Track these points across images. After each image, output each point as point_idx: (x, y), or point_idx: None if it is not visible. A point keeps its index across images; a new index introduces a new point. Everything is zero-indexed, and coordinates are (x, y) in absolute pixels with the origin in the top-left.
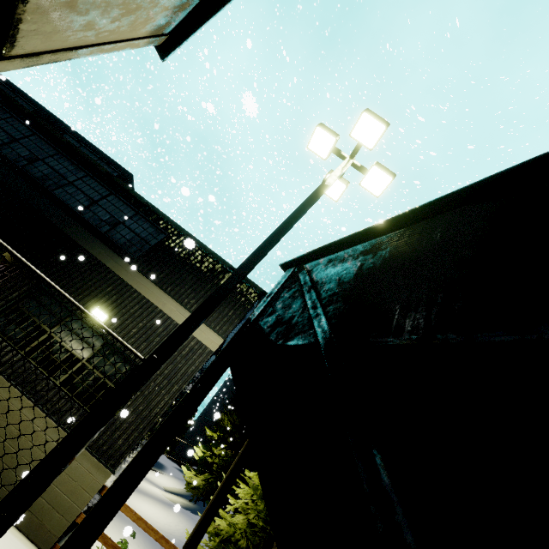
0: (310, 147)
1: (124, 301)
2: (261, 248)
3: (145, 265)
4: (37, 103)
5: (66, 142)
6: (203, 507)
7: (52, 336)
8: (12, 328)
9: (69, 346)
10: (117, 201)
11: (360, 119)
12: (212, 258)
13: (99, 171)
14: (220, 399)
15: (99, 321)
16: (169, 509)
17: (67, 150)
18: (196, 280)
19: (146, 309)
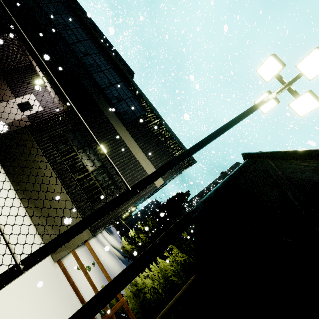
0: (258, 71)
1: (116, 145)
2: (212, 134)
3: (131, 127)
4: (93, 22)
5: (104, 46)
6: (127, 261)
7: (77, 154)
8: (60, 145)
9: (84, 161)
10: (123, 86)
11: (310, 54)
12: (169, 132)
13: (118, 67)
14: (148, 209)
15: (101, 152)
16: (111, 256)
17: (104, 51)
18: (156, 142)
19: (126, 152)
